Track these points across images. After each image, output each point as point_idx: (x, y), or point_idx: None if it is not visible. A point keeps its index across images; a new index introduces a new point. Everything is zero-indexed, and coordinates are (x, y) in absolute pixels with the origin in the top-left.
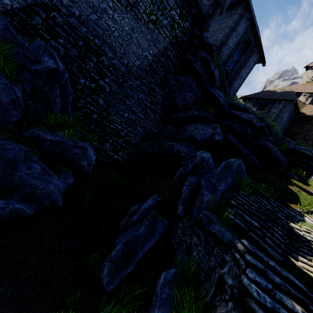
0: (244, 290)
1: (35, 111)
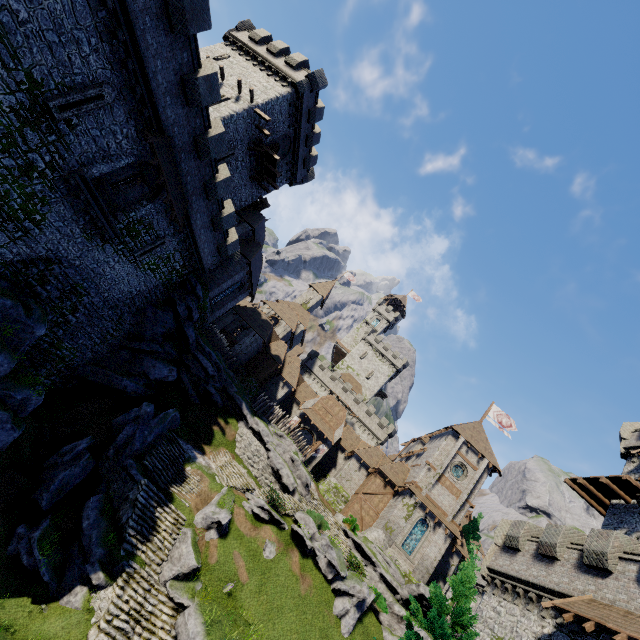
0: (136, 499)
1: None
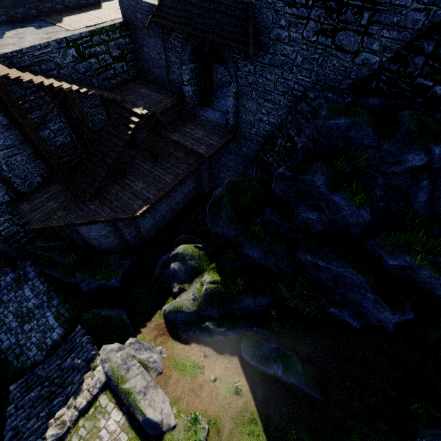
0: None
1: (385, 209)
